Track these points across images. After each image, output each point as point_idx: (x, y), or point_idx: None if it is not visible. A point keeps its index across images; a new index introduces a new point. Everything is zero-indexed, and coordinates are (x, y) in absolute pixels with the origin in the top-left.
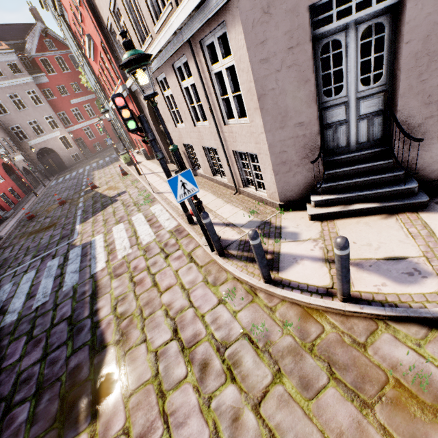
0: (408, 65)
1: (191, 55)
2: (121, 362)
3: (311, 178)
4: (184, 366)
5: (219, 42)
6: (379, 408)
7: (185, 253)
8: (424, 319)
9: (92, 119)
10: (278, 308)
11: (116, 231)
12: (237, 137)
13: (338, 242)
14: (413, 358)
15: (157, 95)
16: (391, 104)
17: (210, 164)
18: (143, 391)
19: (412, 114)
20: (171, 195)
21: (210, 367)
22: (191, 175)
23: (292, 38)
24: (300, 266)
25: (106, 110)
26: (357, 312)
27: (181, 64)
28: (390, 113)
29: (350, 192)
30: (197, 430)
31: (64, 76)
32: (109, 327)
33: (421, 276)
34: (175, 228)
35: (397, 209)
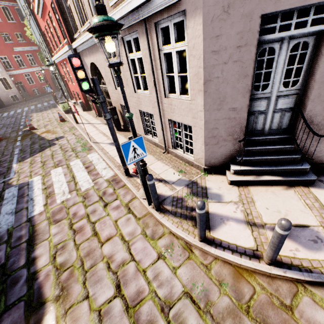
0: (322, 79)
1: (145, 33)
2: (61, 323)
3: (232, 151)
4: None
5: (174, 27)
6: None
7: (123, 203)
8: None
9: (33, 67)
10: (213, 267)
11: (54, 174)
12: (176, 110)
13: (284, 224)
14: None
15: (122, 65)
16: (300, 104)
17: (143, 125)
18: None
19: (315, 115)
20: (107, 146)
21: None
22: (142, 141)
23: (242, 38)
24: (227, 226)
25: (51, 64)
26: (281, 275)
27: (131, 38)
28: (299, 111)
29: (261, 166)
30: None
31: (9, 25)
32: (48, 279)
33: (323, 244)
34: (112, 178)
35: (294, 183)
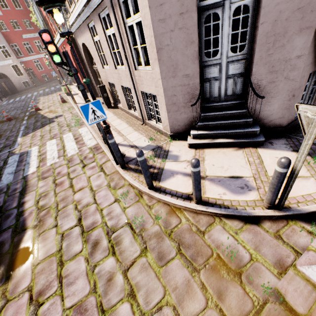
0: (261, 41)
1: (111, 7)
2: (35, 241)
3: (192, 118)
4: (81, 244)
5: None
6: (203, 272)
7: (98, 165)
8: (243, 217)
9: (41, 54)
10: (155, 207)
11: (49, 145)
12: (144, 81)
13: (192, 162)
14: (231, 241)
15: (72, 34)
16: (249, 69)
17: (127, 100)
18: (48, 261)
19: (261, 78)
20: None
21: (99, 245)
22: (100, 105)
23: (183, 5)
24: (174, 179)
25: None
26: (204, 211)
27: (105, 15)
28: (247, 75)
29: (216, 130)
30: (82, 287)
31: (17, 13)
32: (31, 215)
33: (248, 190)
34: (94, 146)
35: (245, 145)
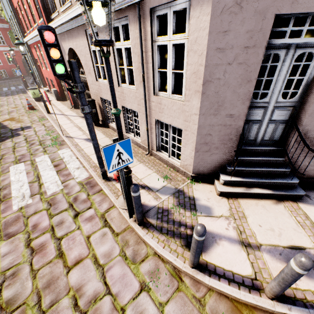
0: None
1: (138, 18)
2: None
3: (223, 160)
4: None
5: (173, 16)
6: None
7: (98, 214)
8: None
9: (1, 46)
10: (208, 301)
11: (13, 172)
12: (165, 110)
13: (305, 263)
14: None
15: (113, 45)
16: (295, 117)
17: (125, 122)
18: None
19: (310, 130)
20: (82, 142)
21: None
22: (129, 145)
23: (251, 38)
24: (220, 247)
25: (21, 42)
26: (286, 313)
27: (119, 25)
28: (294, 124)
29: (252, 178)
30: None
31: None
32: None
33: None
34: (86, 181)
35: (283, 197)
